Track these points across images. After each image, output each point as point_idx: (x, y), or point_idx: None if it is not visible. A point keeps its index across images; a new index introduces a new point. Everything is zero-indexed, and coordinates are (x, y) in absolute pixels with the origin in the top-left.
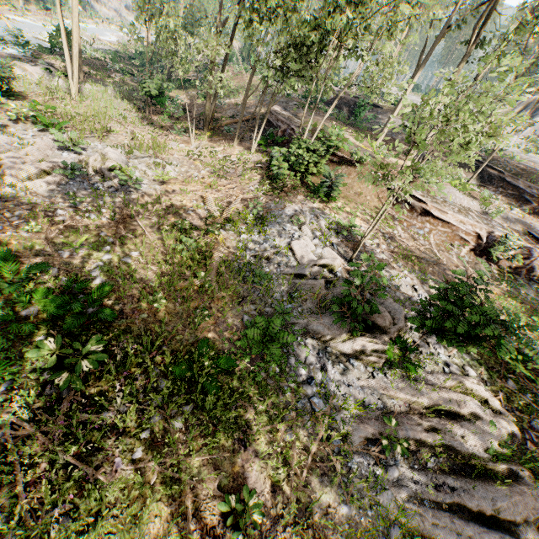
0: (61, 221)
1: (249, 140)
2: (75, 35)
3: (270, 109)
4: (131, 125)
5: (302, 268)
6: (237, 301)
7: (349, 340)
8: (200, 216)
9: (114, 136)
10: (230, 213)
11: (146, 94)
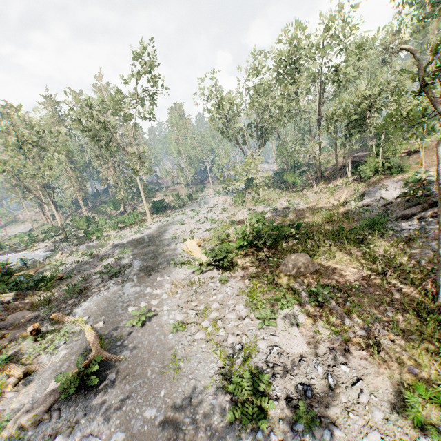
0: (277, 220)
1: (346, 174)
2: (259, 174)
3: (353, 156)
4: (285, 195)
5: (389, 200)
6: (355, 219)
7: (423, 211)
8: (328, 207)
9: (281, 200)
10: (343, 200)
11: (288, 181)
